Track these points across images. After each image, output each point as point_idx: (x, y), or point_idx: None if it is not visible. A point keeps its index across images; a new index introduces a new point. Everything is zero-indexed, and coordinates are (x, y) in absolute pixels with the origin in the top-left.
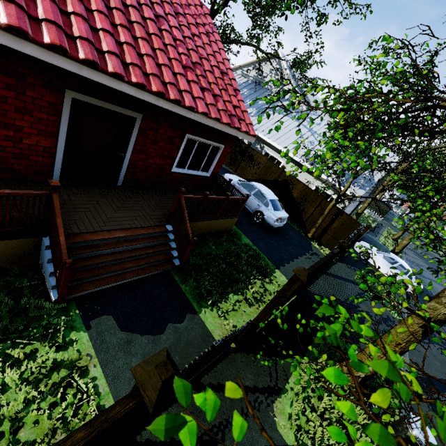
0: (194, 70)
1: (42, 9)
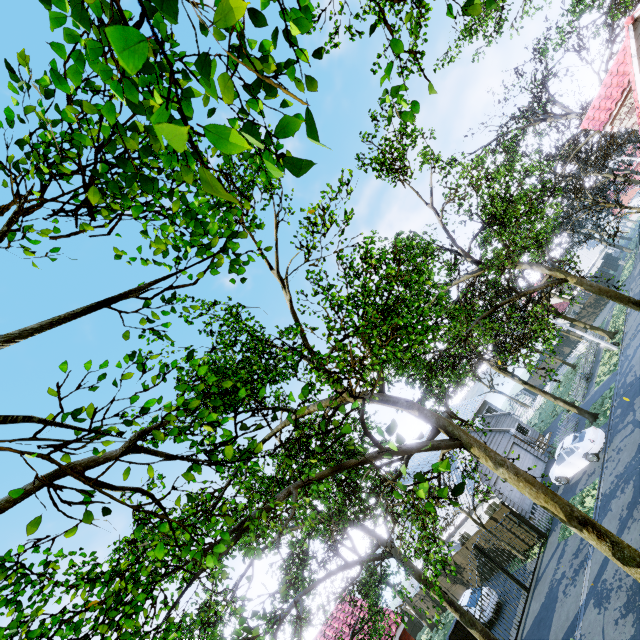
0: None
1: None
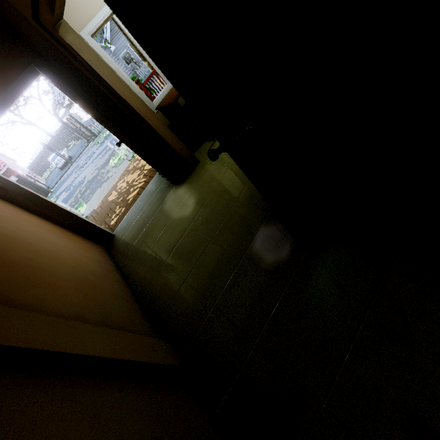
0: None
1: None
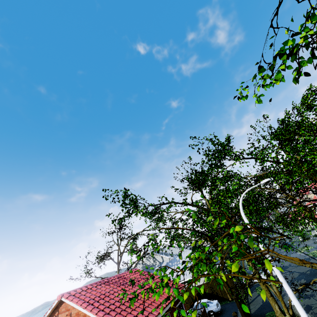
0: None
1: (155, 304)
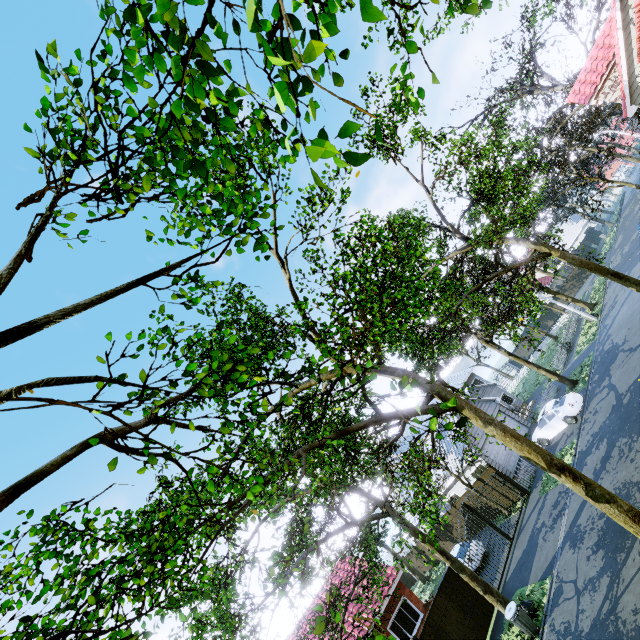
0: (359, 605)
1: None
